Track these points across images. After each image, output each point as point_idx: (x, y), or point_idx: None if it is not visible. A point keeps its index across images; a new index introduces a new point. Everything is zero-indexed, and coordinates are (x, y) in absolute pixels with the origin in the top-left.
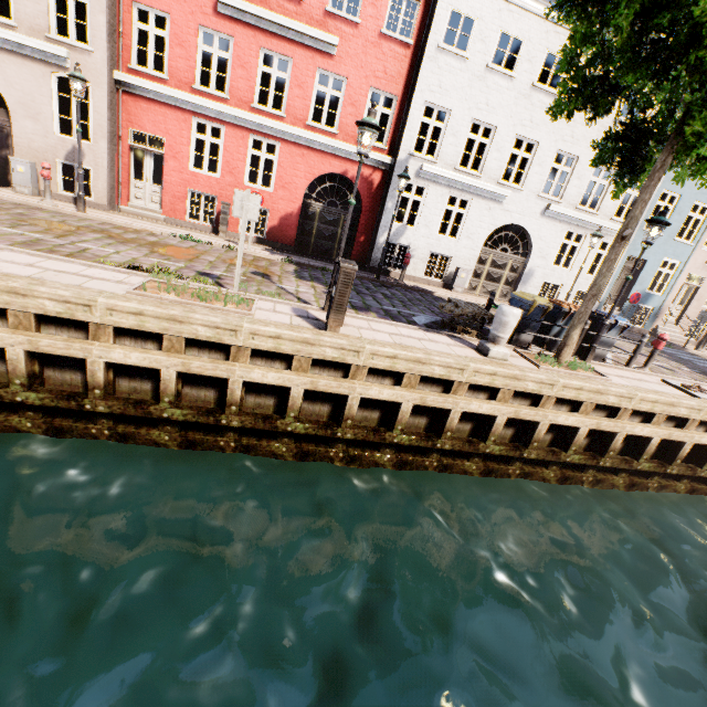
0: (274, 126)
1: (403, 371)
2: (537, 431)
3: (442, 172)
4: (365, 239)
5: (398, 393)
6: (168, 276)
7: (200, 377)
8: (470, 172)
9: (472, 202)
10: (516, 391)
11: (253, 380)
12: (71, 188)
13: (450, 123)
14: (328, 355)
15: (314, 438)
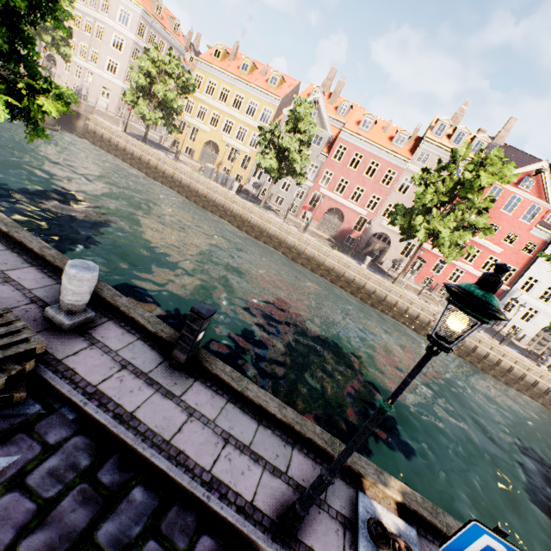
0: (467, 267)
1: (517, 361)
2: (550, 391)
3: (529, 299)
4: None
5: (514, 365)
6: None
7: (468, 344)
8: (542, 302)
9: (540, 312)
10: (546, 379)
11: (483, 349)
12: None
13: (538, 284)
14: (501, 350)
15: (485, 367)
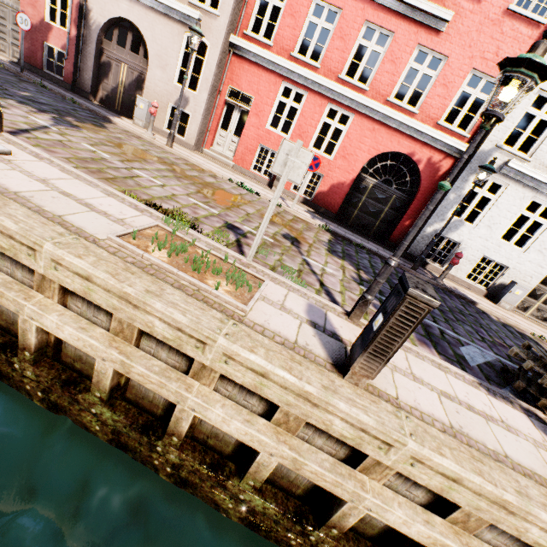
0: (354, 97)
1: (462, 505)
2: None
3: (533, 172)
4: (410, 223)
5: (438, 539)
6: (181, 224)
7: None
8: None
9: None
10: None
11: (208, 419)
12: (182, 130)
13: None
14: (335, 428)
15: None
